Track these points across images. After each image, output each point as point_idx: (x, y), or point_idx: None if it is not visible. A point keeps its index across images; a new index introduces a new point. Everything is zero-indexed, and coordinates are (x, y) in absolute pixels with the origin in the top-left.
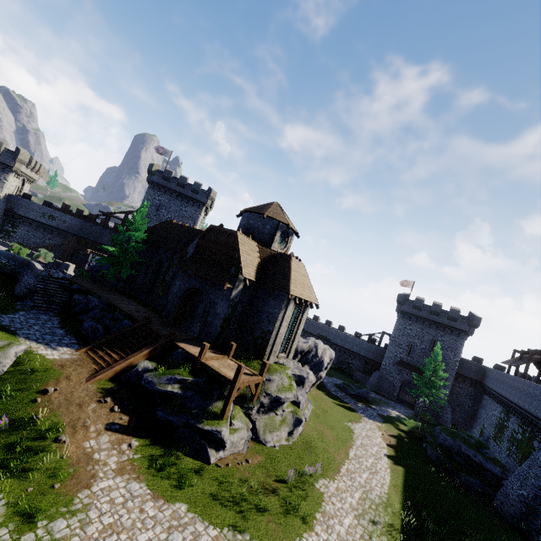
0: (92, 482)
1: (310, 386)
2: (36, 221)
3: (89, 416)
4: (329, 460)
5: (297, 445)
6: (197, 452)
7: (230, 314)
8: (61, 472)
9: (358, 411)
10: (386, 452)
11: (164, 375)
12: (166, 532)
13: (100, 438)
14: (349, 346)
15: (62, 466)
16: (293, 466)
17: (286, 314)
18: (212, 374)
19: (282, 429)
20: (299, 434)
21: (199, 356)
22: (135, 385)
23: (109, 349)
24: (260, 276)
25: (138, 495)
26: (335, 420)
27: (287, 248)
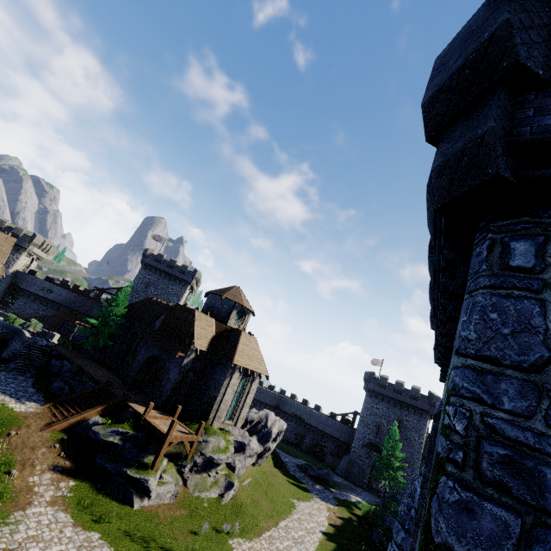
0: (27, 507)
1: (256, 456)
2: (35, 294)
3: (38, 457)
4: (254, 525)
5: (226, 509)
6: (124, 499)
7: (181, 379)
8: (5, 496)
9: (313, 492)
10: (324, 529)
11: (109, 428)
12: (77, 548)
13: (42, 476)
14: (322, 426)
15: (7, 491)
16: (214, 524)
17: (232, 382)
18: (151, 429)
19: (213, 491)
20: (231, 499)
21: (143, 413)
22: (84, 436)
23: (69, 406)
24: (213, 348)
25: (61, 521)
26: (279, 495)
27: (244, 324)
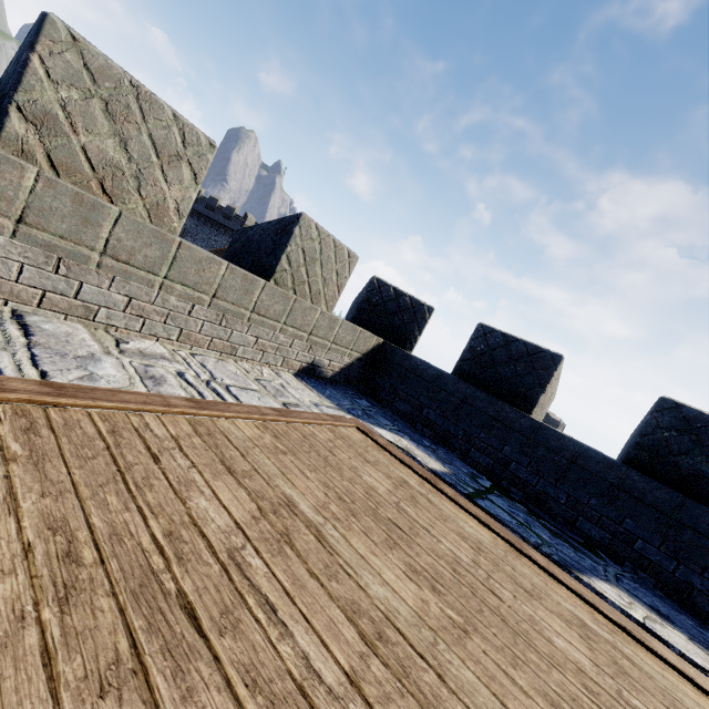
0: None
1: None
2: None
3: None
4: None
5: None
6: None
7: None
8: None
9: None
10: None
11: None
12: None
13: None
14: None
15: None
16: None
17: None
18: None
19: None
20: None
21: None
22: None
23: None
24: None
25: None
26: None
27: None
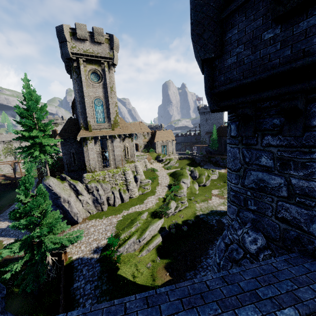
0: None
1: None
2: None
3: None
4: None
5: None
6: None
7: None
8: None
9: None
10: None
11: None
12: None
13: None
14: None
15: None
16: None
17: None
18: None
19: None
20: None
21: None
22: None
23: None
24: None
25: None
26: None
27: None
